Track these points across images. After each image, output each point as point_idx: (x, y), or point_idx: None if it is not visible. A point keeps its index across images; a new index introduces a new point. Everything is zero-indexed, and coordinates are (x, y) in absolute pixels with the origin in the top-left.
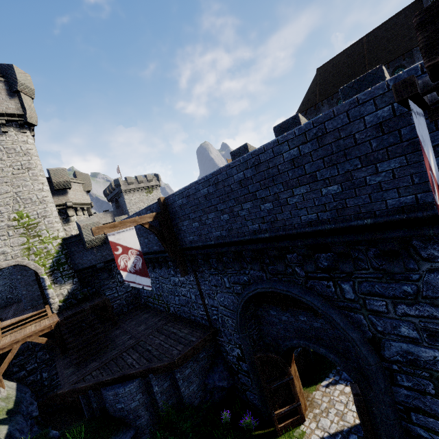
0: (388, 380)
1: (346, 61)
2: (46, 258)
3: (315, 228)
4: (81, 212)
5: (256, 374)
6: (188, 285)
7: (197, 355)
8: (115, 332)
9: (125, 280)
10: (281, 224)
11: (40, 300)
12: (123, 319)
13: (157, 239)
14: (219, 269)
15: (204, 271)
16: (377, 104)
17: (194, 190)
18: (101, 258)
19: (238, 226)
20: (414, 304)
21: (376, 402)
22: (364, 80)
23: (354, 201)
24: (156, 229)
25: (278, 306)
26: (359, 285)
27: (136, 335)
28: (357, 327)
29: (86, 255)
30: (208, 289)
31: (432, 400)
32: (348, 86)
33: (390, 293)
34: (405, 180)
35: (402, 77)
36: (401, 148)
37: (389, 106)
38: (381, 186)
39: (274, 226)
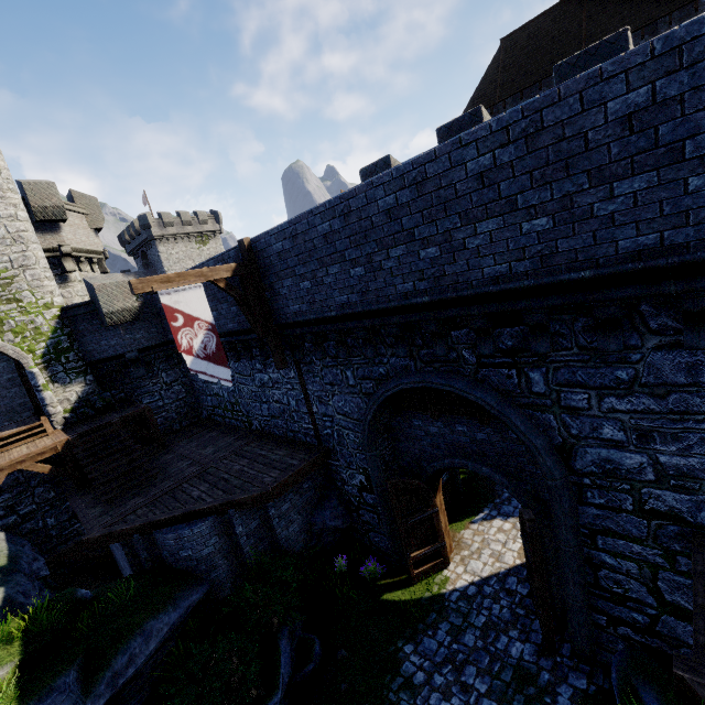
0: (575, 498)
1: (551, 29)
2: (34, 339)
3: (504, 286)
4: (88, 267)
5: (387, 508)
6: (285, 385)
7: (299, 485)
8: (164, 457)
9: (190, 368)
10: (451, 281)
11: (25, 413)
12: (175, 440)
13: (234, 310)
14: (340, 357)
15: (313, 363)
16: (631, 82)
17: (306, 225)
18: (132, 343)
19: (379, 286)
20: (627, 395)
21: (555, 528)
22: (596, 53)
23: (569, 243)
24: (236, 291)
25: (427, 412)
26: (555, 372)
27: (201, 460)
28: (542, 432)
29: (105, 337)
30: (318, 390)
31: (627, 519)
32: (568, 63)
33: (597, 381)
34: (651, 209)
35: (677, 36)
36: (654, 158)
37: (649, 86)
38: (614, 219)
39: (439, 285)
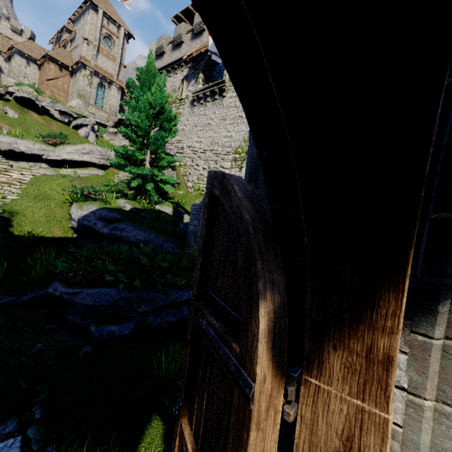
0: None
1: None
2: None
3: None
4: None
5: None
6: None
7: None
8: None
9: (209, 50)
10: None
11: None
12: None
13: None
14: None
15: None
16: None
17: None
18: None
19: None
20: None
21: None
22: None
23: None
24: None
25: None
26: None
27: None
28: None
29: None
30: None
31: None
32: None
33: None
34: None
35: None
36: None
37: None
38: None
39: None
